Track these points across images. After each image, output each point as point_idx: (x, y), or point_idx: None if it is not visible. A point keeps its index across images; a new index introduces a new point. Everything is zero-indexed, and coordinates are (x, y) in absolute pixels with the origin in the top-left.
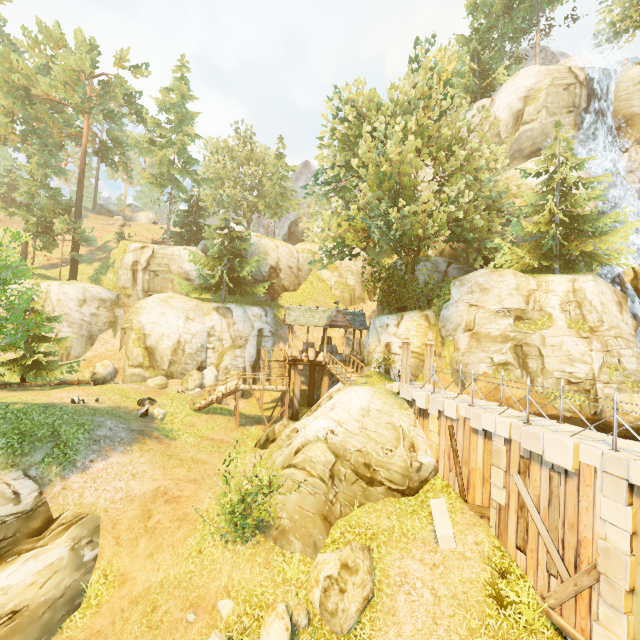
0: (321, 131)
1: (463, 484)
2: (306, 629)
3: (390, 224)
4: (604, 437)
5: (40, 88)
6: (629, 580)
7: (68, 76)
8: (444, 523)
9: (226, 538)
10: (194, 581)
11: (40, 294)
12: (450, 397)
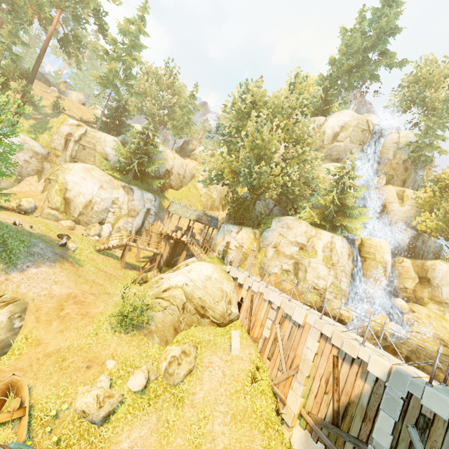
0: (227, 100)
1: (250, 326)
2: (154, 381)
3: (251, 173)
4: (319, 314)
5: None
6: (309, 372)
7: None
8: (237, 342)
9: (115, 329)
10: (92, 349)
11: None
12: (256, 281)
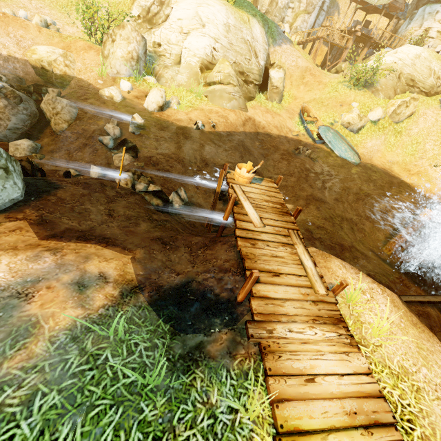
0: None
1: None
2: (382, 119)
3: None
4: None
5: None
6: None
7: None
8: None
9: (350, 88)
10: (338, 98)
11: None
12: None
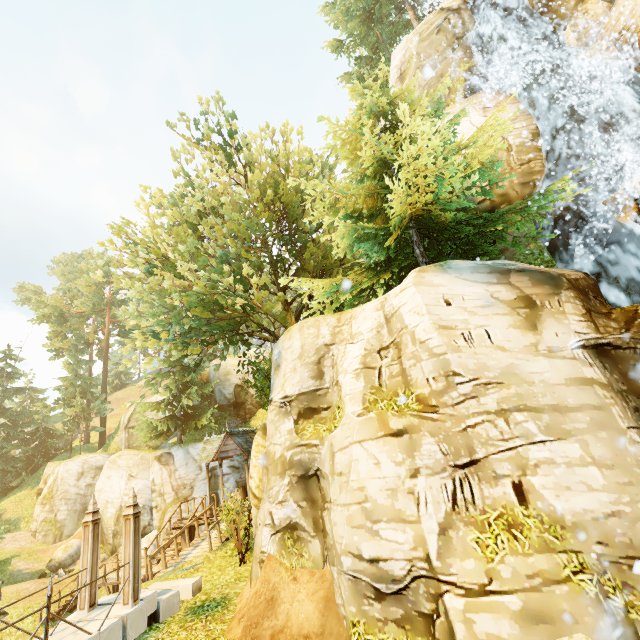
0: None
1: None
2: None
3: None
4: None
5: (69, 309)
6: None
7: (91, 291)
8: None
9: None
10: None
11: (55, 475)
12: None
